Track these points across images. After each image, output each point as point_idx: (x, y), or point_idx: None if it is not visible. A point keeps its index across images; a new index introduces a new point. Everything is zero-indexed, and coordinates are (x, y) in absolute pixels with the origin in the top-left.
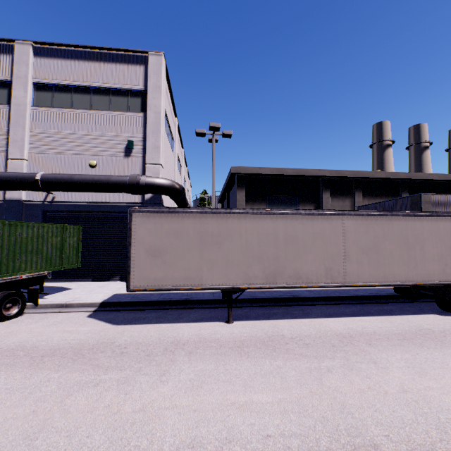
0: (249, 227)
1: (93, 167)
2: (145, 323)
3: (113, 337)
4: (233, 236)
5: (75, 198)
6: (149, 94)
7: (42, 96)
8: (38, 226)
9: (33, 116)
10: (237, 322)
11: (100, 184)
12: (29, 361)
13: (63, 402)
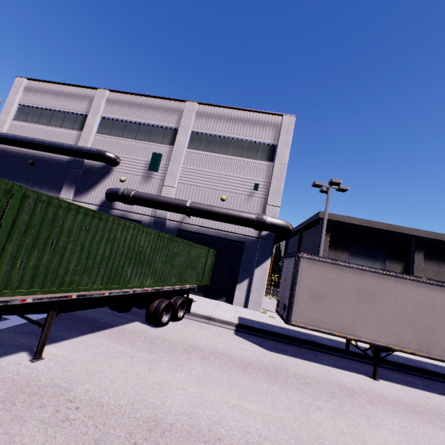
0: (404, 292)
1: (223, 201)
2: (293, 356)
3: (281, 363)
4: (388, 297)
5: (204, 223)
6: (279, 148)
7: (195, 141)
8: (199, 247)
9: (186, 156)
10: (382, 381)
11: (232, 218)
12: (239, 368)
13: (309, 417)
